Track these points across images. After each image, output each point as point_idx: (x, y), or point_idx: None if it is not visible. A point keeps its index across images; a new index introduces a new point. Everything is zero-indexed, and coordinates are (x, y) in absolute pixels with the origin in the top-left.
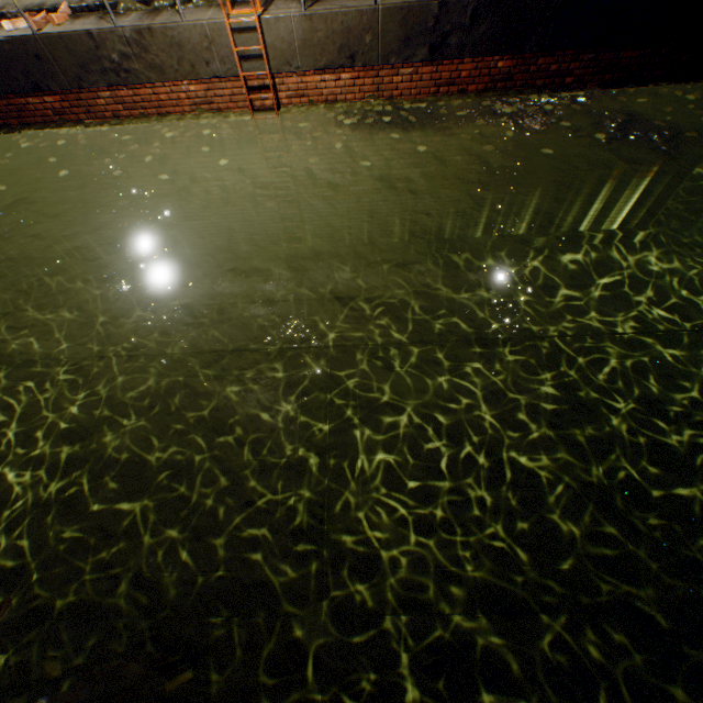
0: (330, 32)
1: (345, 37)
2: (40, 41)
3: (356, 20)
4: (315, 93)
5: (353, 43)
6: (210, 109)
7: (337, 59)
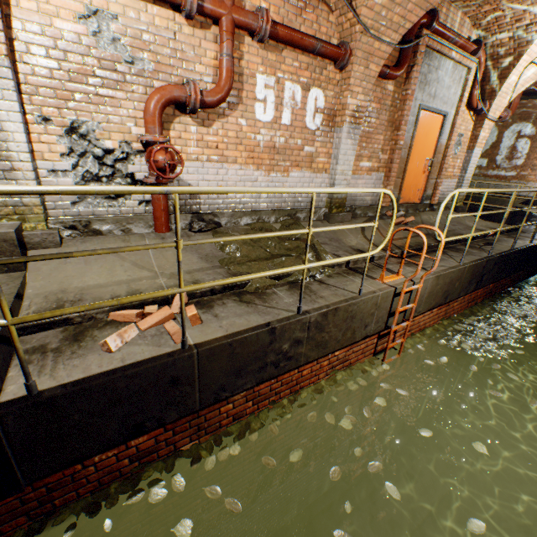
0: (442, 283)
1: (447, 285)
2: (193, 355)
3: (455, 274)
4: (415, 326)
5: (449, 287)
6: (341, 366)
7: (439, 300)
